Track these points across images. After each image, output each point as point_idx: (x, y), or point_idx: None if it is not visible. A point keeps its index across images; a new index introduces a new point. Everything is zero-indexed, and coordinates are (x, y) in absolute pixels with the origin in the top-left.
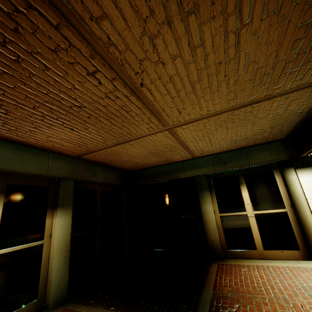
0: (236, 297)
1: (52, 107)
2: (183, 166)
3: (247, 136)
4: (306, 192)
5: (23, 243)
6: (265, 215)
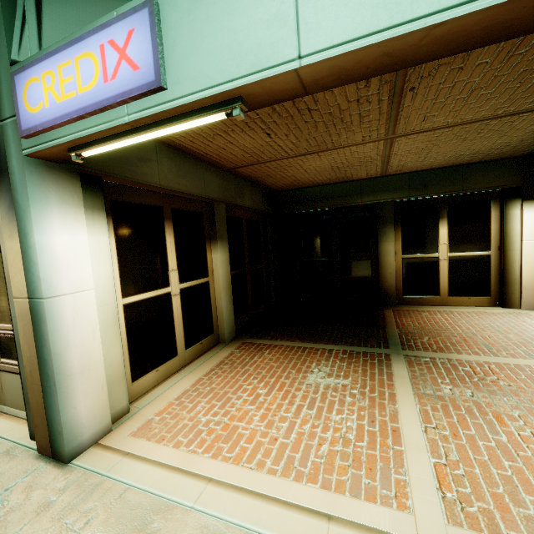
0: (424, 333)
1: (277, 108)
2: (361, 187)
3: (479, 151)
4: (525, 232)
5: (195, 279)
6: (462, 258)
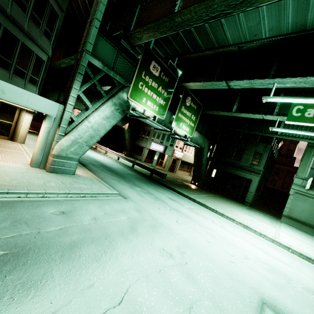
0: None
1: None
2: None
3: None
4: (24, 120)
5: None
6: (2, 122)
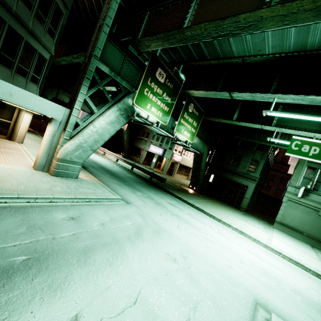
0: None
1: None
2: None
3: None
4: (24, 120)
5: None
6: (0, 120)
